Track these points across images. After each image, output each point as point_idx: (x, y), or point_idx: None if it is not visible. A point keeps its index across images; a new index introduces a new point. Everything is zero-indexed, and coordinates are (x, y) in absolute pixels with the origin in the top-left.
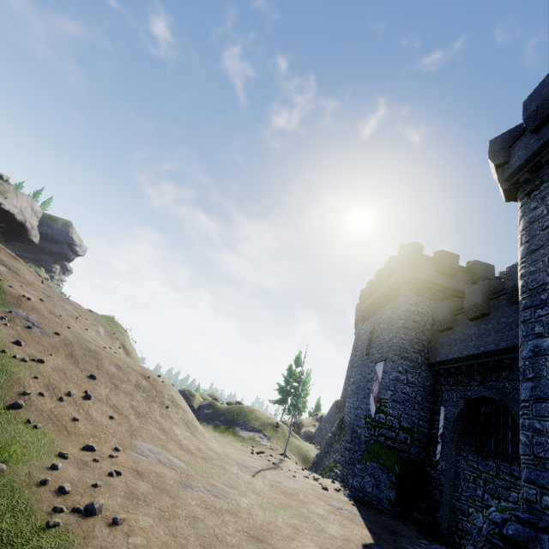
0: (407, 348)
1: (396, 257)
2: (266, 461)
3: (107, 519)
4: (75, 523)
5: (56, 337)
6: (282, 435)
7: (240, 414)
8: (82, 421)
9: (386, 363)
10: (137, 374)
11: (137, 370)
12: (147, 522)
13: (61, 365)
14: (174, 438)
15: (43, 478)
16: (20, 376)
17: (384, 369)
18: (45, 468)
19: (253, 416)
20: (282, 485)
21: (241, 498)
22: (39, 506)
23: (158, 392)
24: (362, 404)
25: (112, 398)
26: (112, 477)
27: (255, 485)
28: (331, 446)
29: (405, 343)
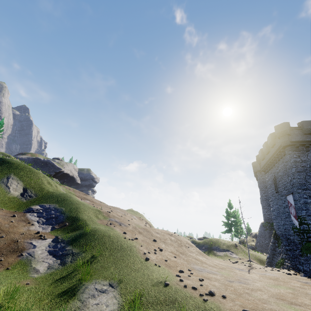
0: (304, 183)
1: (273, 133)
2: (244, 266)
3: (220, 296)
4: (211, 299)
5: (130, 226)
6: (241, 250)
7: (212, 243)
8: (168, 261)
9: (293, 195)
10: (167, 234)
11: (165, 232)
12: (233, 296)
13: (142, 238)
14: (202, 261)
15: (183, 285)
16: (137, 246)
17: (294, 198)
18: (179, 281)
19: (220, 243)
20: (266, 275)
21: (255, 284)
22: (194, 294)
23: (180, 241)
24: (286, 222)
25: (168, 248)
26: (202, 281)
27: (254, 277)
28: (275, 250)
29: (301, 180)
